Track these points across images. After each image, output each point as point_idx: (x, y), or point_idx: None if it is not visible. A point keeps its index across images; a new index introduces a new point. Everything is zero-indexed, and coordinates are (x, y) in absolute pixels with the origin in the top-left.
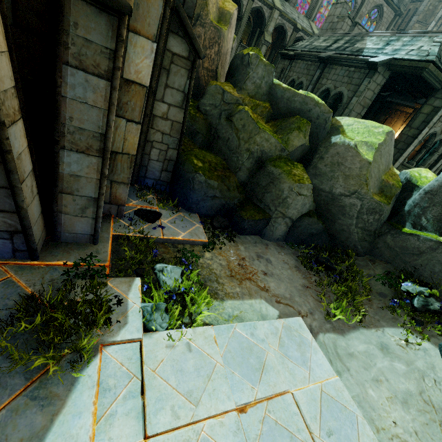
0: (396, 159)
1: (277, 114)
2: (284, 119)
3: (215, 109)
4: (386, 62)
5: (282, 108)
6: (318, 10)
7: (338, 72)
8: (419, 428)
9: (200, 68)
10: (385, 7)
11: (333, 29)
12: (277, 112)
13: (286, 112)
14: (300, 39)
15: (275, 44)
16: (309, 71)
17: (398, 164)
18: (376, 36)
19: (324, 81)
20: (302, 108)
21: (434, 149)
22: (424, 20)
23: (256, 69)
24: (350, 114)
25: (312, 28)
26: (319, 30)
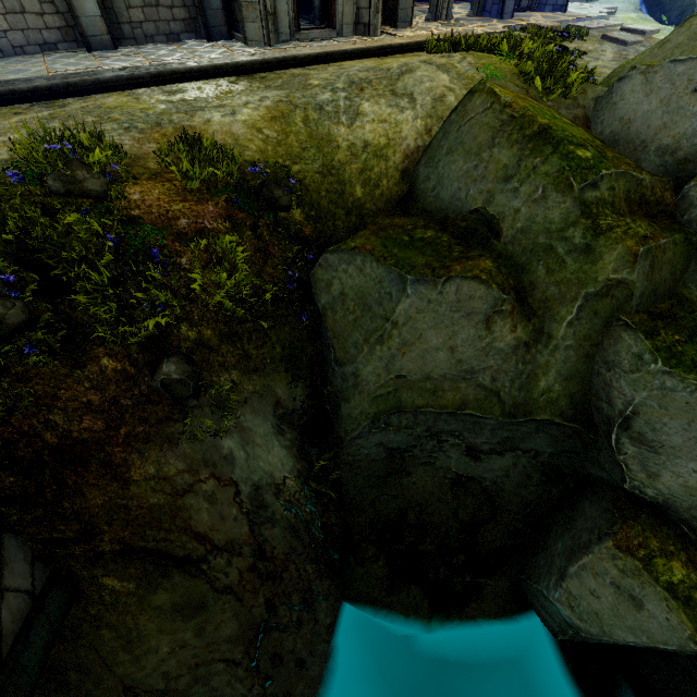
0: None
1: None
2: None
3: None
4: None
5: None
6: None
7: None
8: (627, 6)
9: None
10: None
11: None
12: None
13: None
14: None
15: None
16: None
17: None
18: None
19: None
20: None
21: None
22: None
23: None
24: None
25: None
26: None
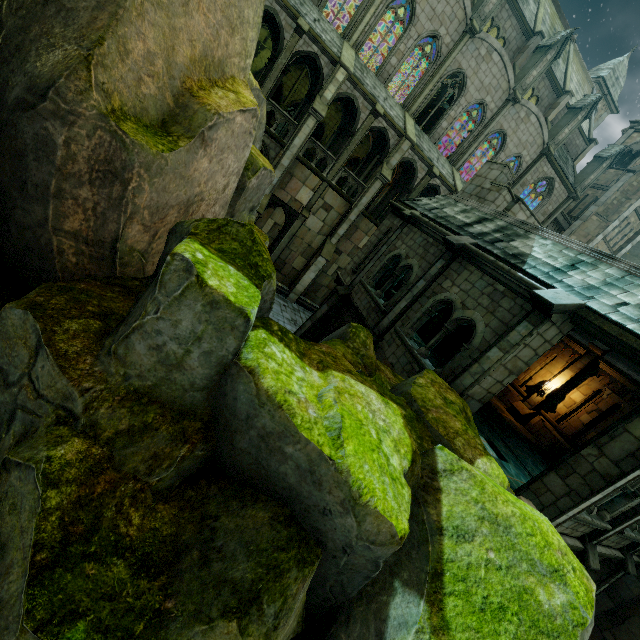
0: (563, 509)
1: (227, 458)
2: (241, 495)
3: (3, 390)
4: (570, 308)
5: (243, 450)
6: (468, 158)
7: (475, 279)
8: None
9: (48, 229)
10: (557, 183)
11: (481, 198)
12: (228, 455)
13: (254, 471)
14: (434, 187)
15: (398, 182)
16: (426, 253)
17: (565, 516)
18: (552, 241)
19: (447, 284)
20: (303, 489)
21: (634, 489)
22: (605, 214)
23: (173, 308)
24: (482, 379)
25: (454, 179)
26: (464, 184)
